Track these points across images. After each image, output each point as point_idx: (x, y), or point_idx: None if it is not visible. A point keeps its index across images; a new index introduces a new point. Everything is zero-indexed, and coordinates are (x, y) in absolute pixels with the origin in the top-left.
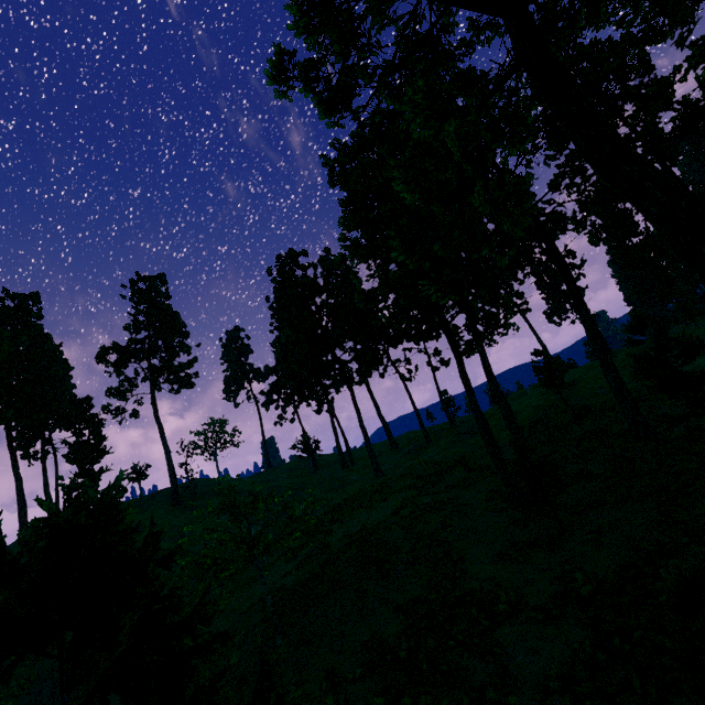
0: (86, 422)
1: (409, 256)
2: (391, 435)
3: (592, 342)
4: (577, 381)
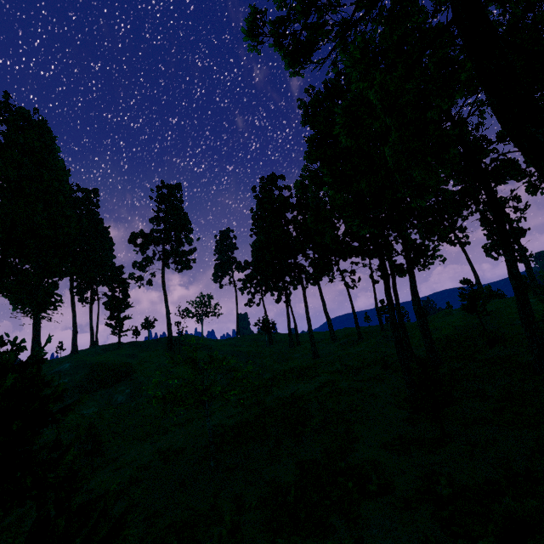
0: (118, 283)
1: (336, 191)
2: (332, 328)
3: (512, 280)
4: (500, 311)
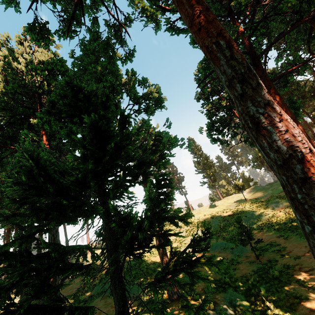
0: None
1: None
2: None
3: None
4: None
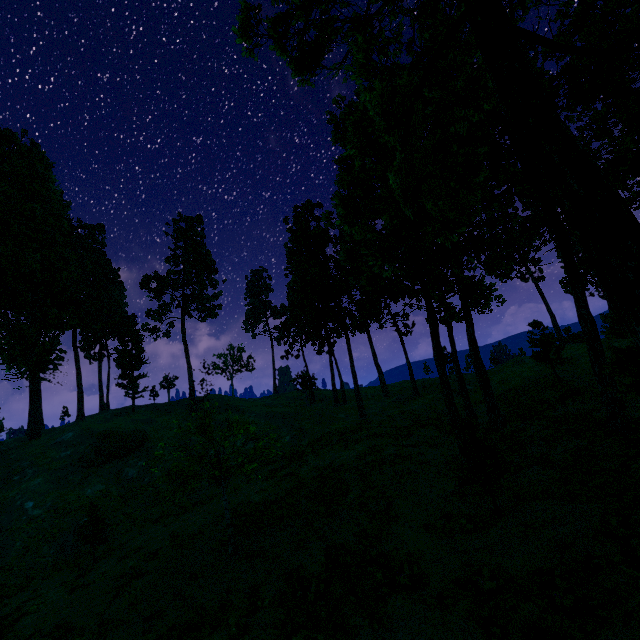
0: (130, 336)
1: (349, 225)
2: (384, 382)
3: (582, 324)
4: (579, 357)
